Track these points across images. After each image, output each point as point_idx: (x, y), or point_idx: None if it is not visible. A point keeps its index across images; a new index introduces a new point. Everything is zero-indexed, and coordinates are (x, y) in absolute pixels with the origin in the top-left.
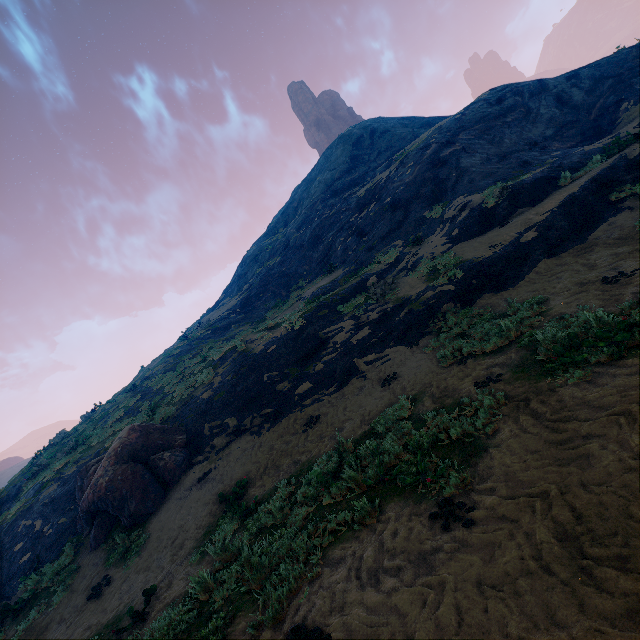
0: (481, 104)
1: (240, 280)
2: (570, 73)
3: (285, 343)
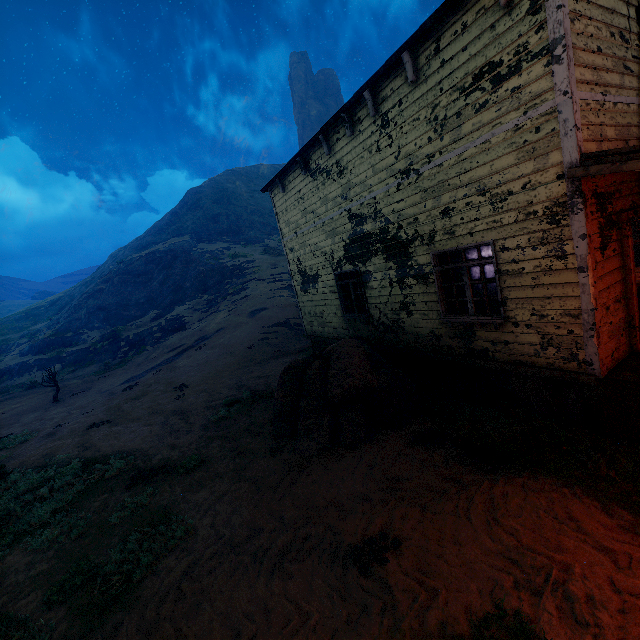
0: (148, 257)
1: (95, 272)
2: (193, 261)
3: None
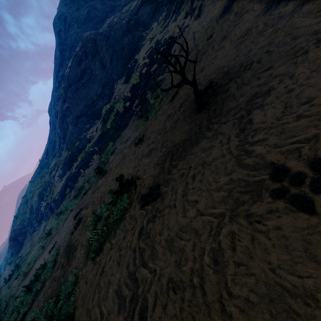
0: (75, 62)
1: (50, 126)
2: (109, 31)
3: (36, 205)
